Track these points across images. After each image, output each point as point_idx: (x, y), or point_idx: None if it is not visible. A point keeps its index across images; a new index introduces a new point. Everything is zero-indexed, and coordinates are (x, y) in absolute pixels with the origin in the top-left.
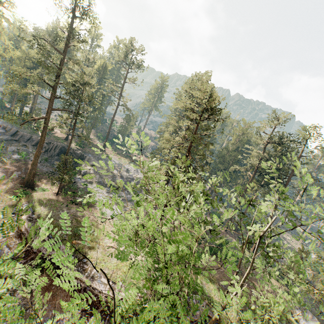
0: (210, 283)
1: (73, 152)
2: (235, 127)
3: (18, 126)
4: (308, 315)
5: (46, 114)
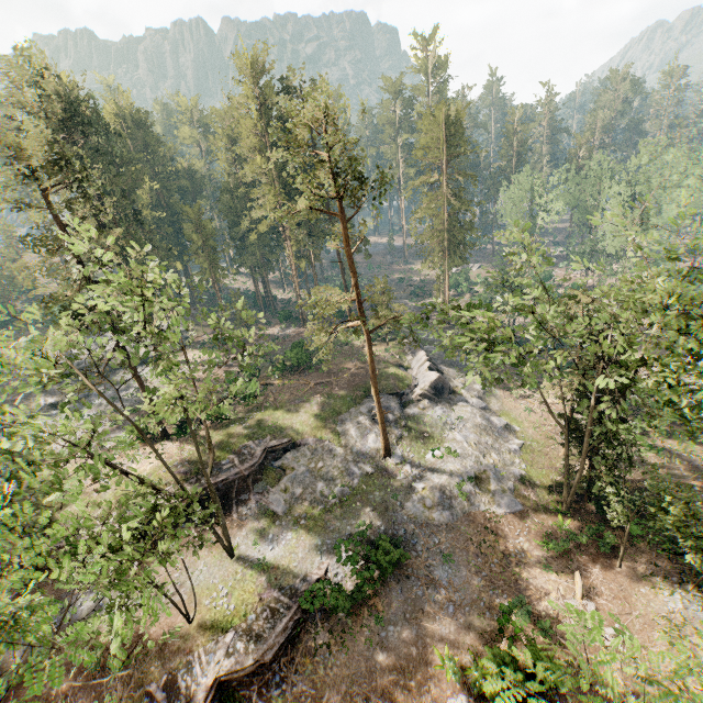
0: (277, 411)
1: None
2: (211, 136)
3: None
4: (418, 353)
5: None
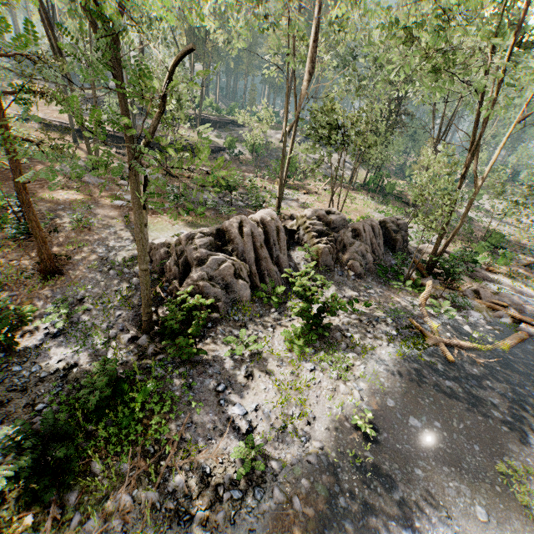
0: None
1: None
2: None
3: None
4: None
5: None
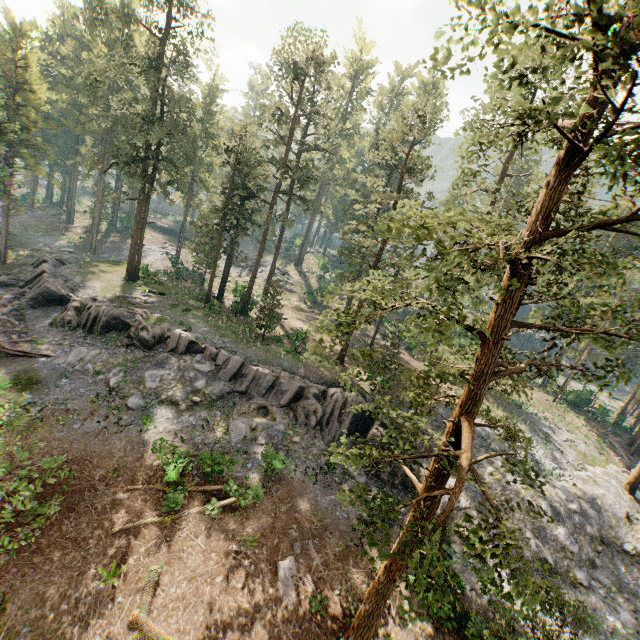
0: None
1: (390, 421)
2: None
3: (232, 337)
4: None
5: (464, 405)
